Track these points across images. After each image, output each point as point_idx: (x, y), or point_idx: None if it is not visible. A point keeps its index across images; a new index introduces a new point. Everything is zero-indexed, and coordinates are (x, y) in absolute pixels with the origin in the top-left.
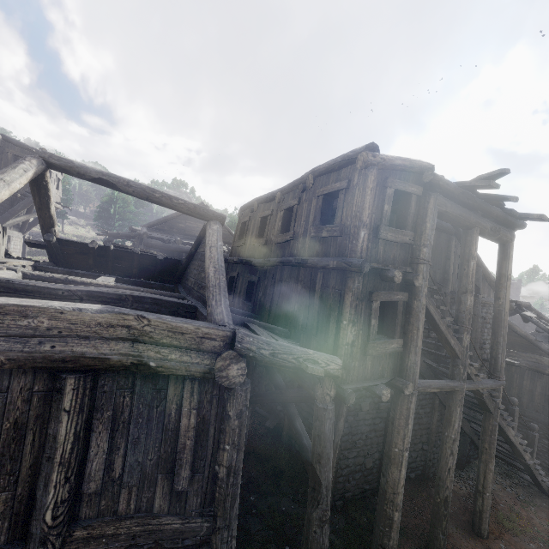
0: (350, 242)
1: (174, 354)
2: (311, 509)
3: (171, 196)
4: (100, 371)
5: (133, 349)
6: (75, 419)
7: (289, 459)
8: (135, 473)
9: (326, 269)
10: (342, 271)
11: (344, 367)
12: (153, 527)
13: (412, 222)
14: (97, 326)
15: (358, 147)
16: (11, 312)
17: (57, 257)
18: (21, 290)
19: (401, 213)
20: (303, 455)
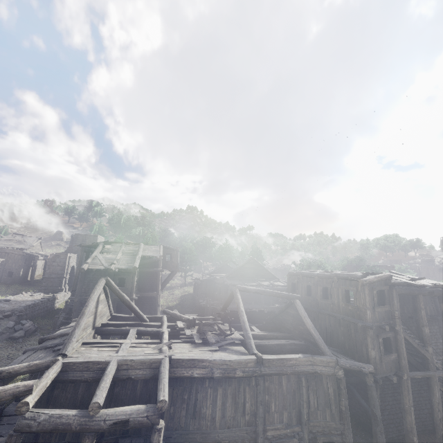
0: (363, 315)
1: (323, 368)
2: (375, 427)
3: (279, 293)
4: (307, 375)
5: (313, 367)
6: (305, 388)
7: (351, 417)
8: (320, 406)
9: (354, 324)
10: (363, 327)
11: (374, 368)
12: (328, 425)
13: (387, 301)
14: (304, 361)
15: (357, 275)
16: (288, 360)
17: (225, 317)
18: (260, 346)
19: (381, 296)
20: (364, 408)
